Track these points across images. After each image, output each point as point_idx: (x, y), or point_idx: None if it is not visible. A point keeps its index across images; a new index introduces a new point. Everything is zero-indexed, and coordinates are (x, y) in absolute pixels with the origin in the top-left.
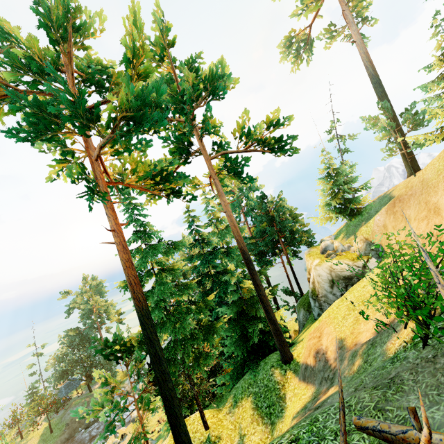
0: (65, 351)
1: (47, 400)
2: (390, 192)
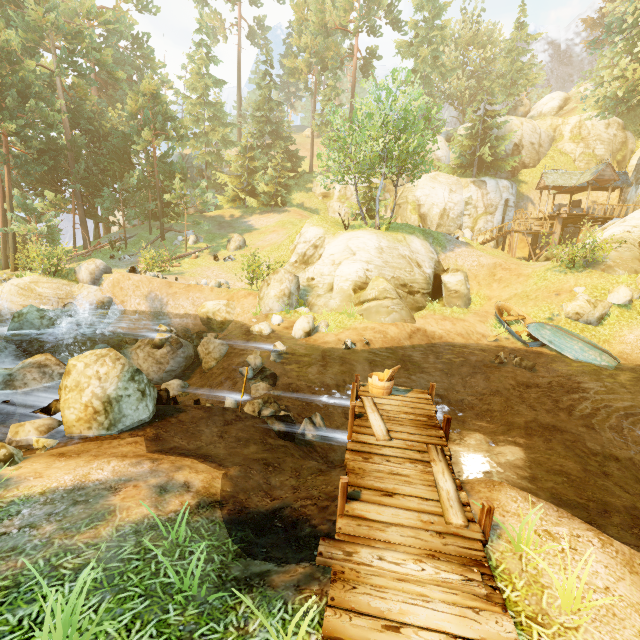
0: None
1: None
2: None
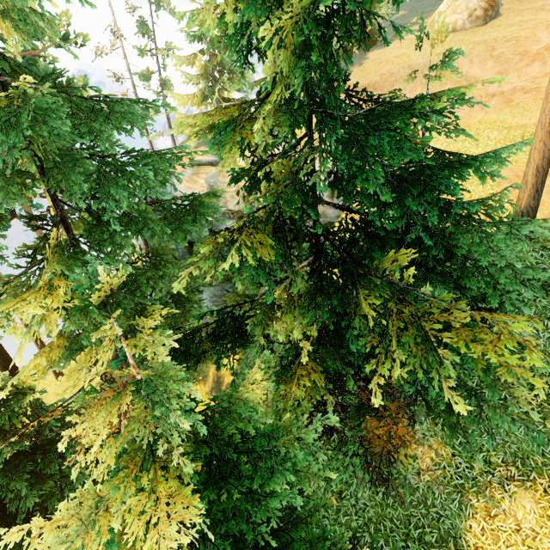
0: None
1: None
2: None
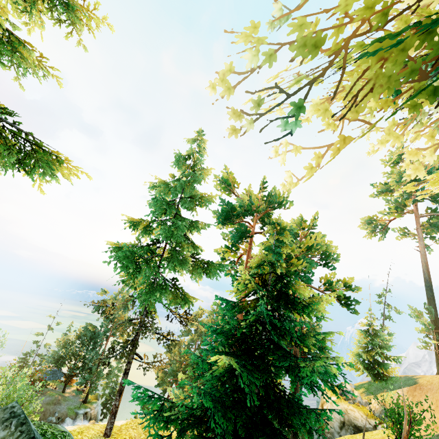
0: (74, 339)
1: (37, 374)
2: (417, 377)
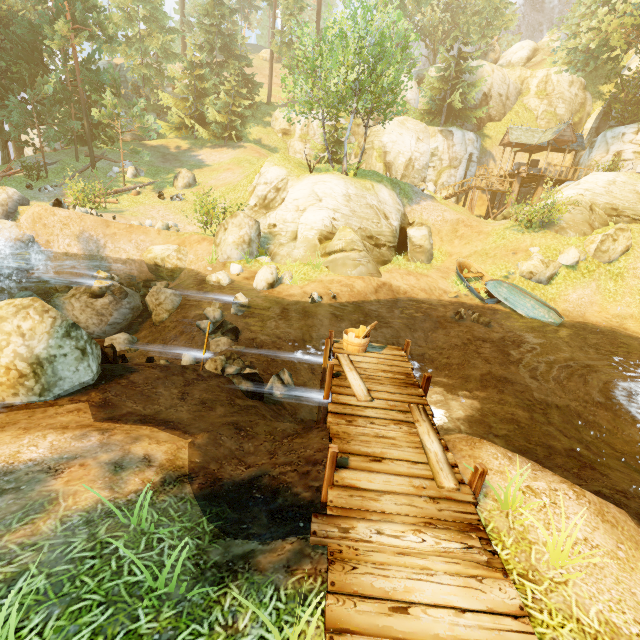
0: None
1: None
2: None
